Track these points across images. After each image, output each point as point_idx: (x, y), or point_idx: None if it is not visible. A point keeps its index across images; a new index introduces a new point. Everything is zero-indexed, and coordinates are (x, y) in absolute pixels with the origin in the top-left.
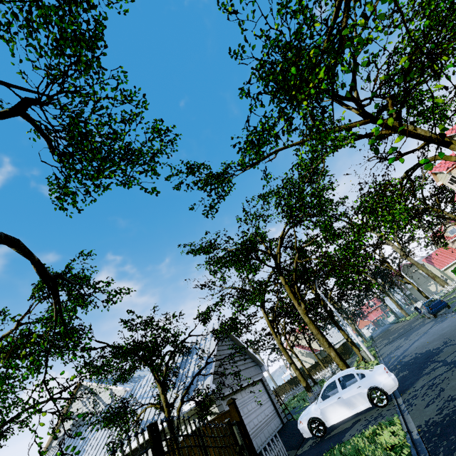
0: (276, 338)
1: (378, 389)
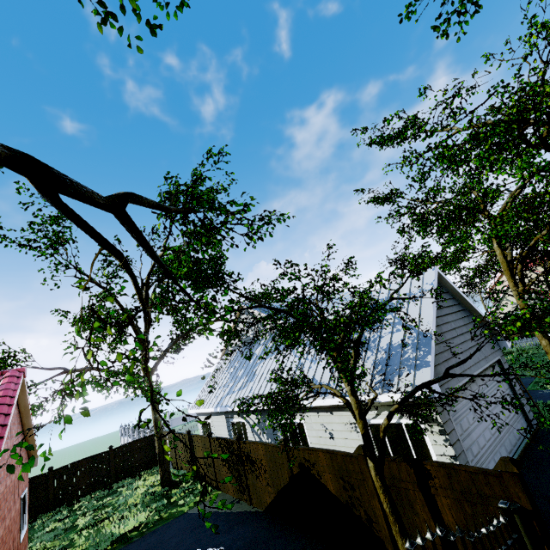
0: (513, 287)
1: None
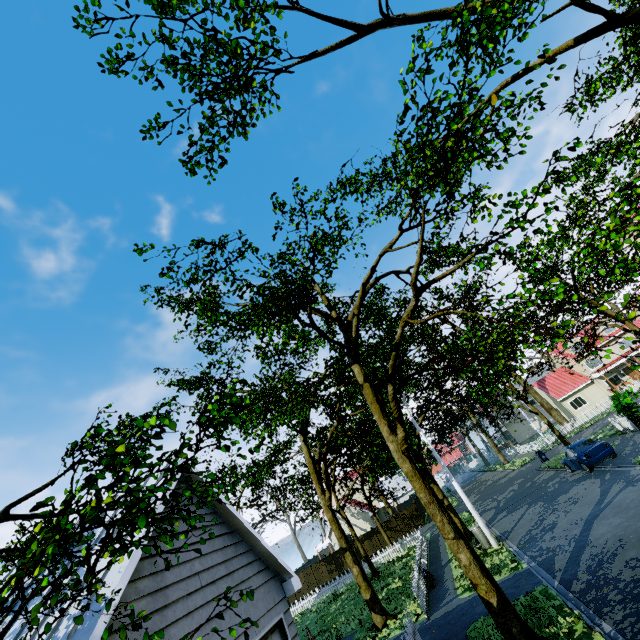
0: (321, 495)
1: None
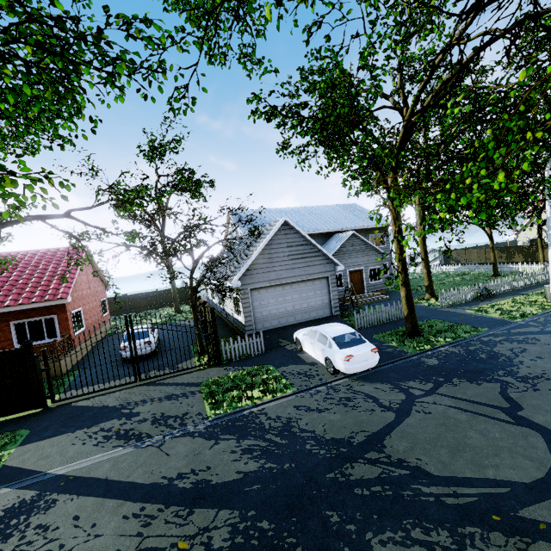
0: (418, 226)
1: (332, 363)
